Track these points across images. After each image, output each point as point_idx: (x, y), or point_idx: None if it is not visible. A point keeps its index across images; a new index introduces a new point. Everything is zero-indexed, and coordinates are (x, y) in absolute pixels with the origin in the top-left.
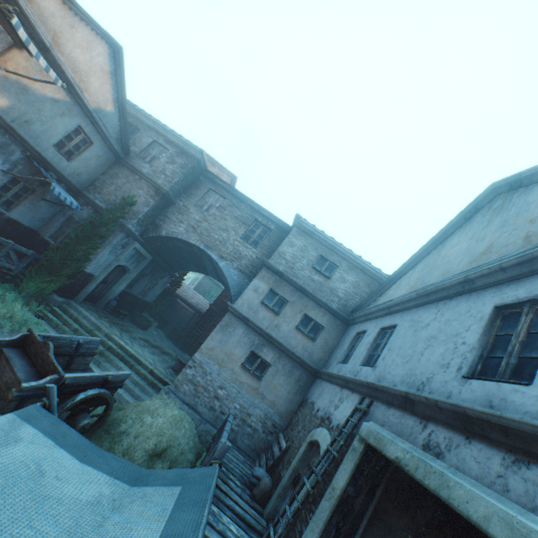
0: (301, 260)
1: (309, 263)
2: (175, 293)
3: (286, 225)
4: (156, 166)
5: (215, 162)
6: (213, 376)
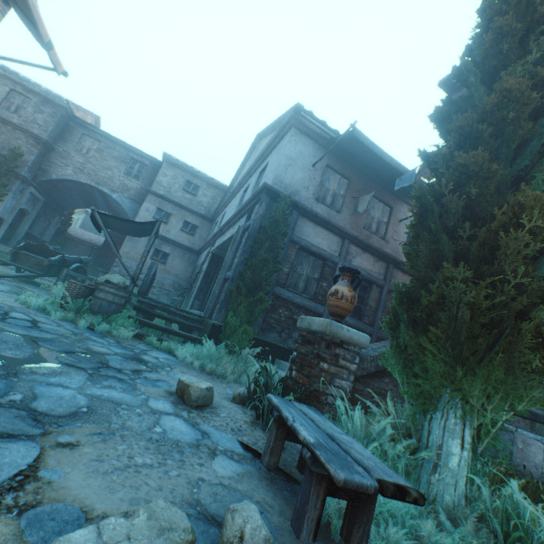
0: (174, 185)
1: (181, 187)
2: (66, 233)
3: (158, 161)
4: (25, 116)
5: (80, 108)
6: (133, 268)
